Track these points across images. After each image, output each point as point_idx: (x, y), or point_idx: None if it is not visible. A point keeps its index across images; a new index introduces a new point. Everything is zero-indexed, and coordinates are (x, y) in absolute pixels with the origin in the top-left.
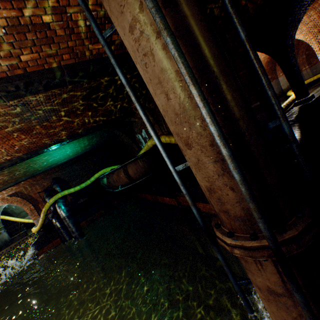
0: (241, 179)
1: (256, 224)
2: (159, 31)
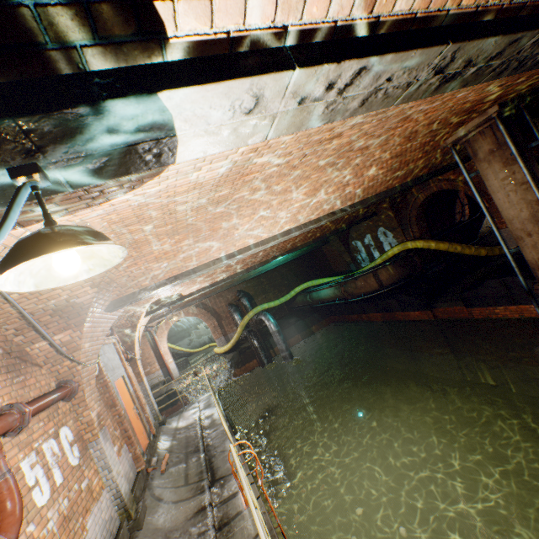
0: None
1: None
2: (522, 183)
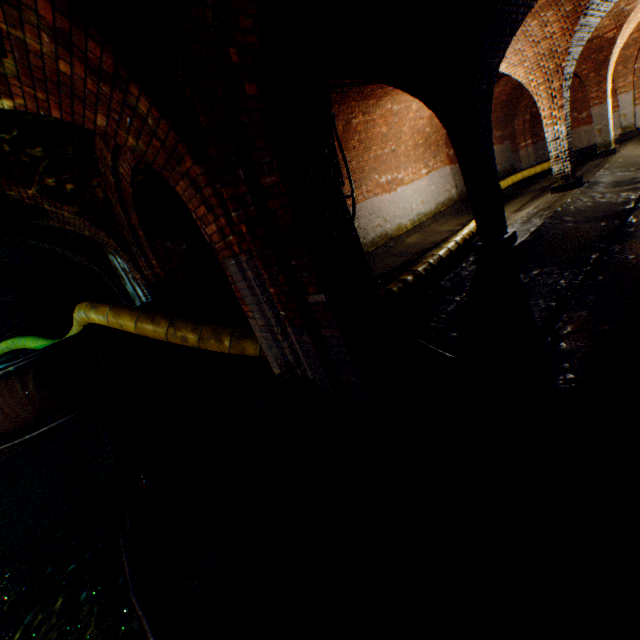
0: None
1: None
2: None
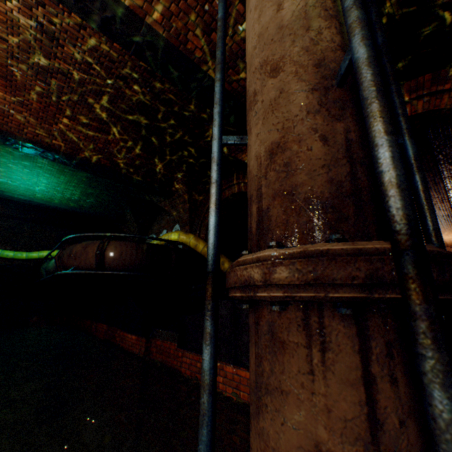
0: (372, 57)
1: (348, 220)
2: None
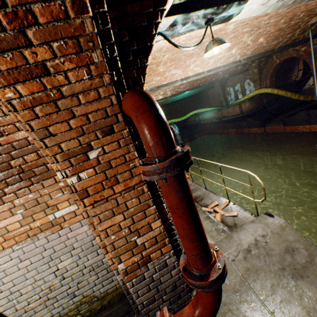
0: None
1: None
2: None
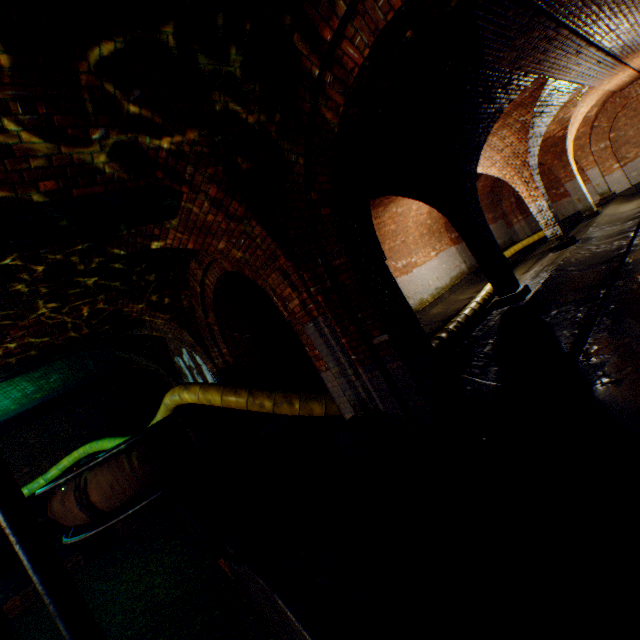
0: None
1: None
2: None
